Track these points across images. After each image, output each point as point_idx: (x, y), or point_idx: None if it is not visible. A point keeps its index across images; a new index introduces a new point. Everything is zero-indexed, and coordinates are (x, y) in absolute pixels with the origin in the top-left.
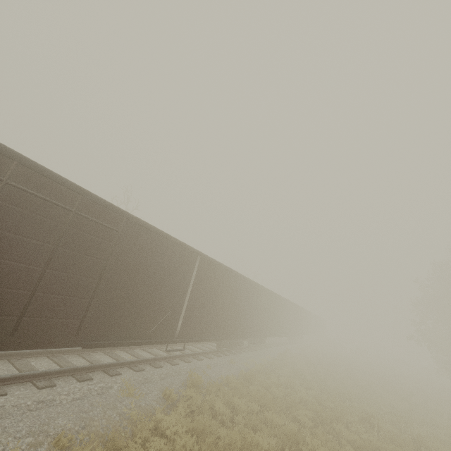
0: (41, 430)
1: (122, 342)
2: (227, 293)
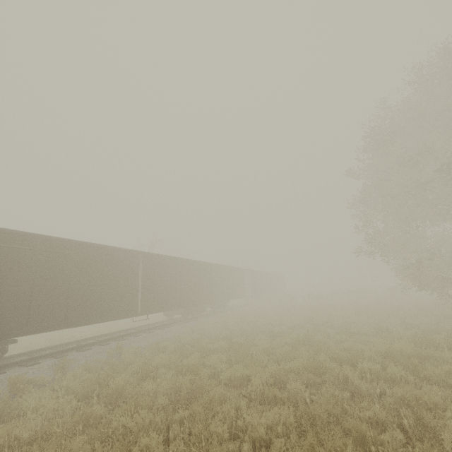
0: None
1: None
2: None
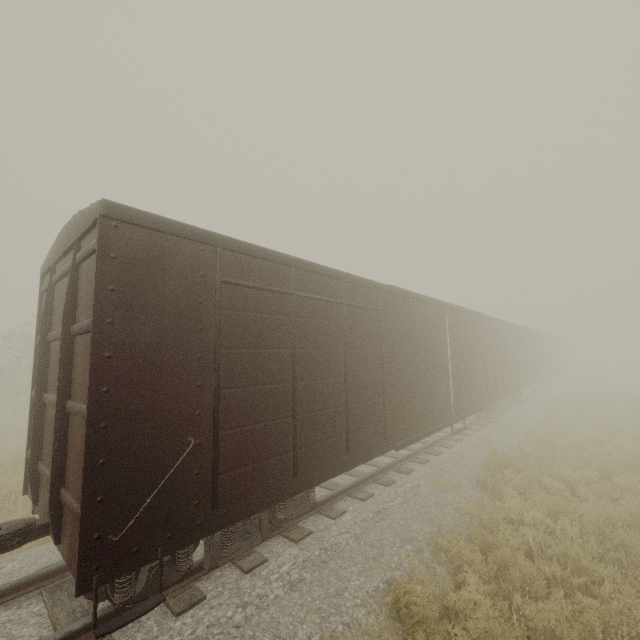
0: (410, 538)
1: (419, 435)
2: (480, 345)
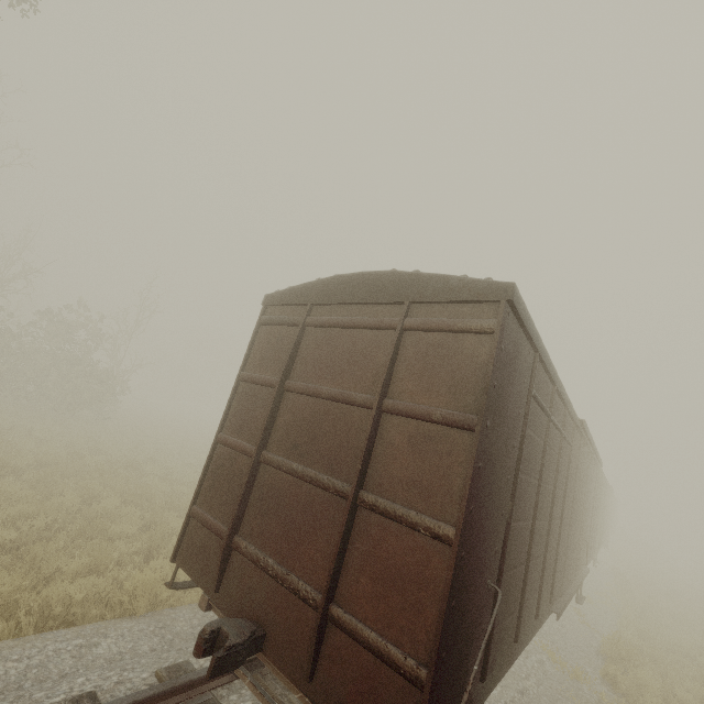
0: None
1: (565, 601)
2: (591, 497)
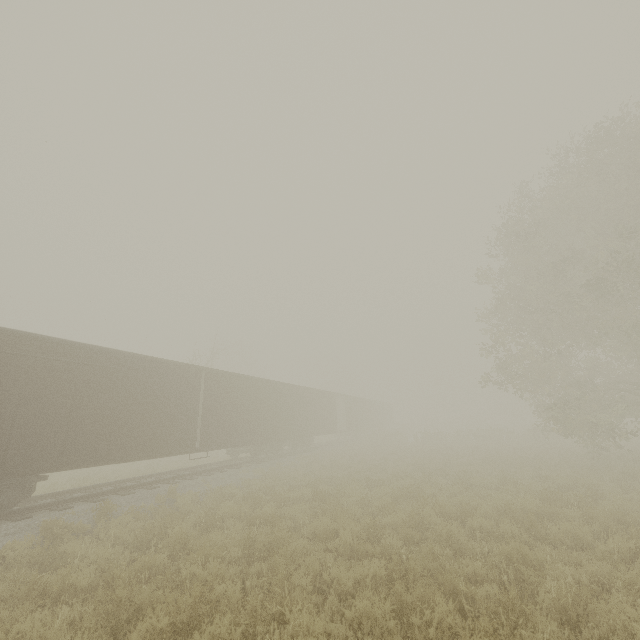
0: None
1: None
2: None
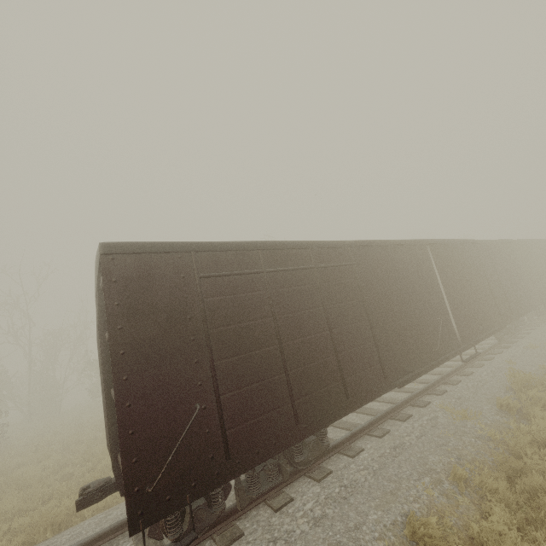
0: (427, 470)
1: (422, 369)
2: (478, 270)
